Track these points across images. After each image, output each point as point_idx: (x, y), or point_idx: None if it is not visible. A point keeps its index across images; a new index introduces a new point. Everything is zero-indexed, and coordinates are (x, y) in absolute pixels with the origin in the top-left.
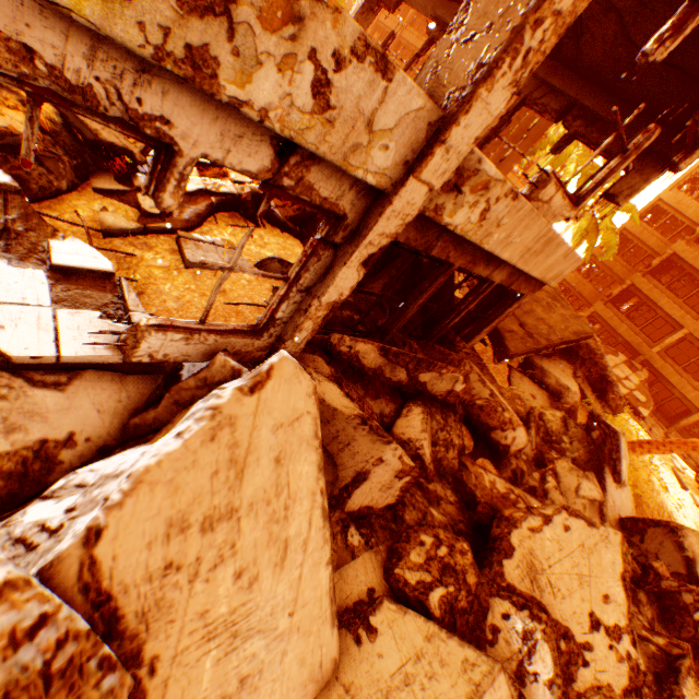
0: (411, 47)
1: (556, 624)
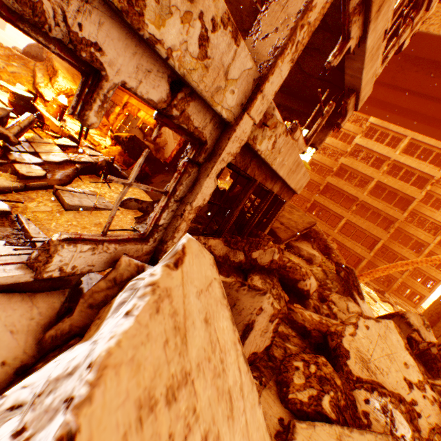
0: None
1: (392, 394)
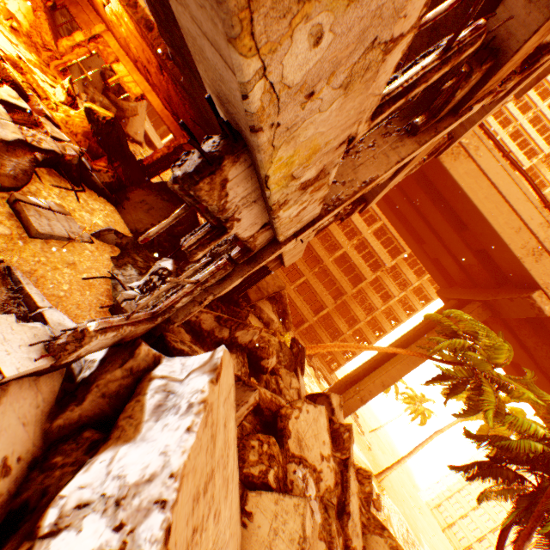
0: None
1: (311, 465)
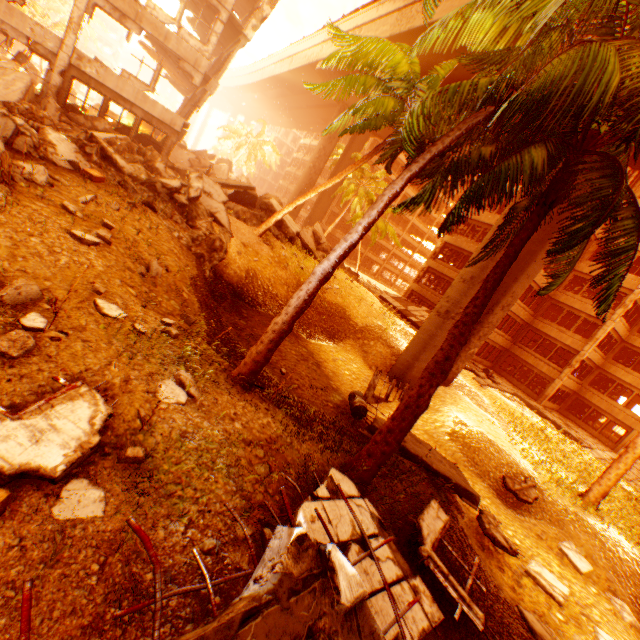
0: None
1: None
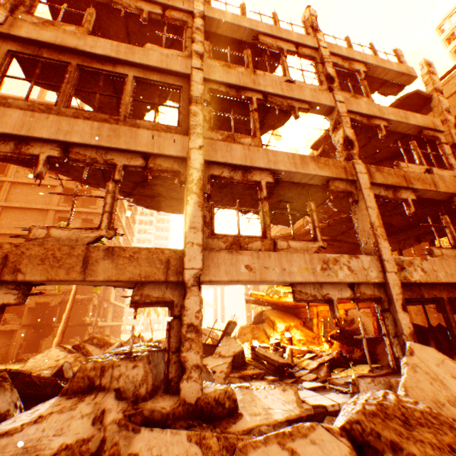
0: None
1: None
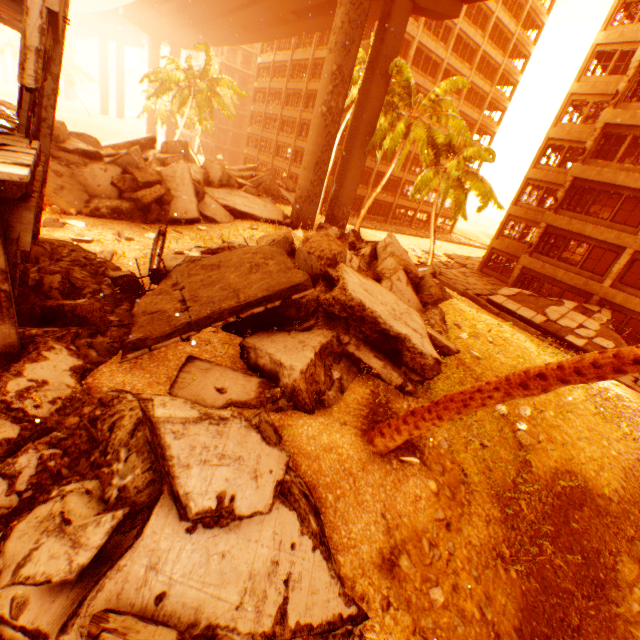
0: (290, 119)
1: None
